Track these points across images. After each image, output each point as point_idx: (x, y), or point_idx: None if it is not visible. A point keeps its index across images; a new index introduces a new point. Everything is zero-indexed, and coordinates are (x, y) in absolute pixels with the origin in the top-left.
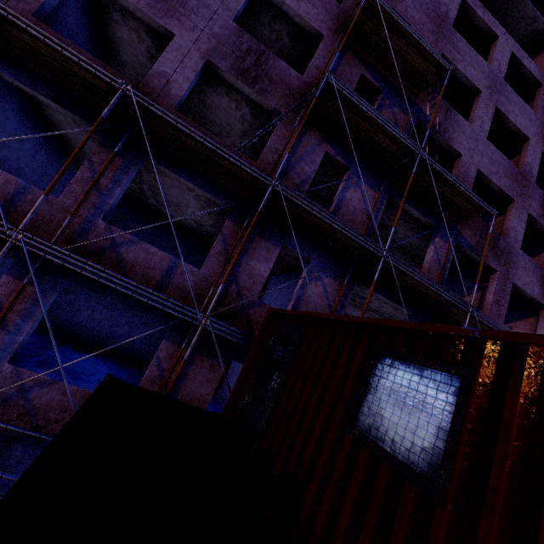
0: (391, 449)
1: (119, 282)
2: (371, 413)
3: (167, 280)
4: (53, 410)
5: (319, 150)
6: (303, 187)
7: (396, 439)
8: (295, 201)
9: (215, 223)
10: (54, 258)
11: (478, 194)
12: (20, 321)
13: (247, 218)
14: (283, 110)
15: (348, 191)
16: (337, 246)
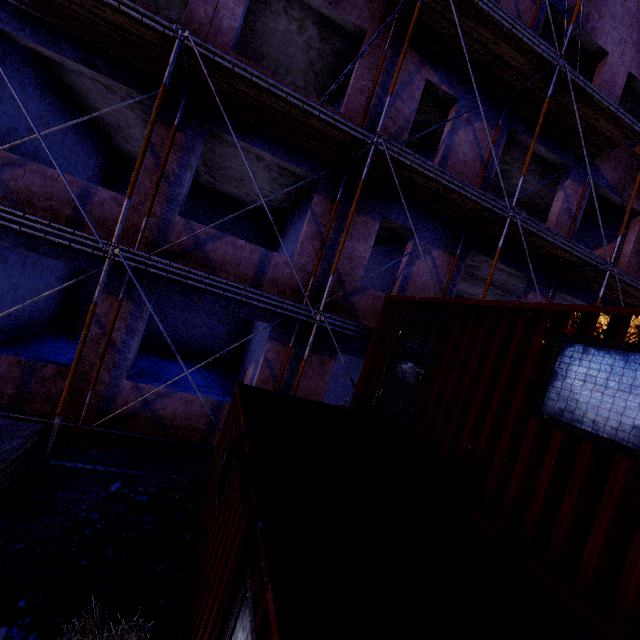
0: (592, 429)
1: (226, 287)
2: (562, 398)
3: (262, 276)
4: (179, 419)
5: (417, 80)
6: (400, 137)
7: (598, 420)
8: (400, 161)
9: (288, 196)
10: (156, 270)
11: (623, 108)
12: (126, 338)
13: (340, 190)
14: (367, 26)
15: (456, 134)
16: (446, 210)
